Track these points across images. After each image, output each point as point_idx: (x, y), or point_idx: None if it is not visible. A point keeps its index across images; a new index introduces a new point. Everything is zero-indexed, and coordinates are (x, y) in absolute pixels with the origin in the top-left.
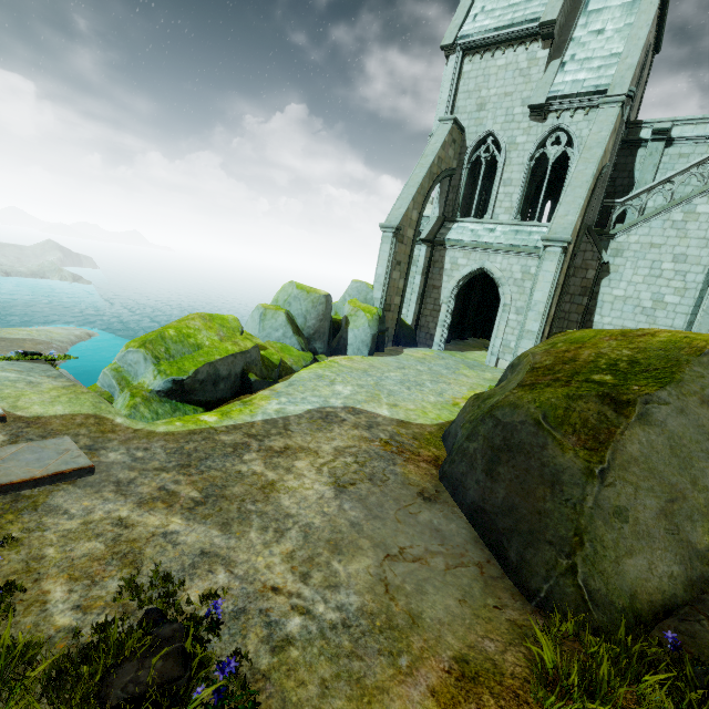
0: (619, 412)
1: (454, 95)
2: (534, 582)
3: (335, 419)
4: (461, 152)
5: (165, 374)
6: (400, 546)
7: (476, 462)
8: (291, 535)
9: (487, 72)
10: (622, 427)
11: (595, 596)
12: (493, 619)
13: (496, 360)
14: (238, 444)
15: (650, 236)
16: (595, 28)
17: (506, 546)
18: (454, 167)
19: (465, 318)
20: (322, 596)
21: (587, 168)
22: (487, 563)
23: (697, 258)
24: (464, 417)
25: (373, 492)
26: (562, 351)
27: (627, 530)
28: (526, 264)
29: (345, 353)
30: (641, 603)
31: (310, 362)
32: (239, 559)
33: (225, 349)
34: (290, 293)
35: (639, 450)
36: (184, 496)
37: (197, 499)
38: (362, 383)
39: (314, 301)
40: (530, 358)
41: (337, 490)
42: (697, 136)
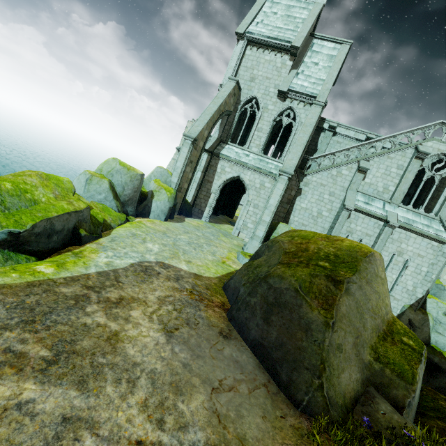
0: (336, 287)
1: (238, 66)
2: (299, 395)
3: (152, 272)
4: (237, 102)
5: (0, 226)
6: (219, 379)
7: (256, 311)
8: (142, 383)
9: (259, 60)
10: (338, 296)
11: (331, 400)
12: (283, 427)
13: (238, 232)
14: (79, 296)
15: (322, 179)
16: (314, 61)
17: (279, 370)
18: (232, 110)
19: (220, 202)
20: (178, 439)
21: (304, 137)
22: (269, 383)
23: (338, 196)
24: (242, 277)
25: (192, 334)
26: (299, 243)
27: (342, 357)
28: (263, 180)
29: (147, 217)
30: (347, 399)
31: (124, 222)
32: (102, 419)
33: (61, 207)
34: (114, 166)
35: (346, 309)
36: (34, 357)
37: (48, 357)
38: (165, 243)
39: (132, 177)
40: (281, 244)
41: (167, 335)
42: (346, 135)
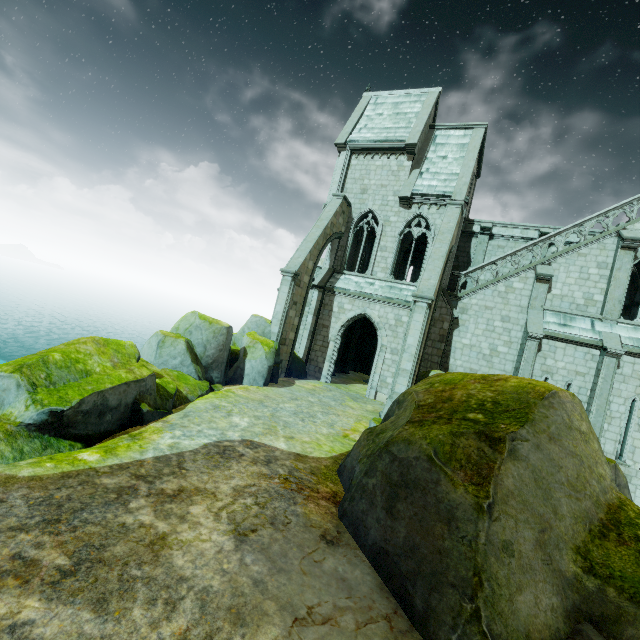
0: (494, 448)
1: (344, 179)
2: (442, 632)
3: (233, 454)
4: (348, 221)
5: (41, 404)
6: (308, 605)
7: (376, 499)
8: (185, 606)
9: (369, 168)
10: (498, 462)
11: None
12: None
13: (375, 393)
14: (124, 488)
15: (485, 301)
16: (441, 154)
17: (411, 592)
18: (343, 232)
19: (347, 354)
20: None
21: (442, 247)
22: (395, 614)
23: (516, 320)
24: (360, 451)
25: (276, 539)
26: (439, 391)
27: (514, 564)
28: (399, 313)
29: (240, 383)
30: None
31: (206, 392)
32: None
33: (118, 377)
34: (192, 322)
35: (513, 483)
36: (47, 565)
37: (65, 567)
38: (259, 415)
39: (215, 332)
40: (414, 396)
41: (237, 539)
42: (508, 235)
